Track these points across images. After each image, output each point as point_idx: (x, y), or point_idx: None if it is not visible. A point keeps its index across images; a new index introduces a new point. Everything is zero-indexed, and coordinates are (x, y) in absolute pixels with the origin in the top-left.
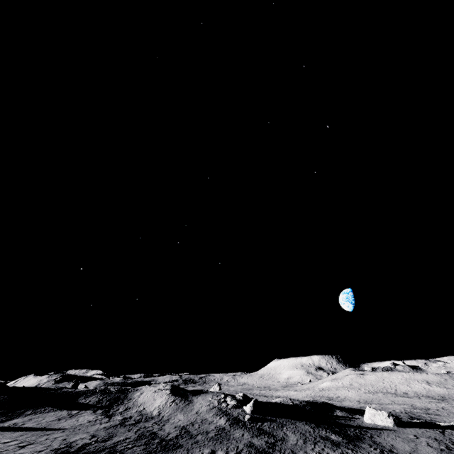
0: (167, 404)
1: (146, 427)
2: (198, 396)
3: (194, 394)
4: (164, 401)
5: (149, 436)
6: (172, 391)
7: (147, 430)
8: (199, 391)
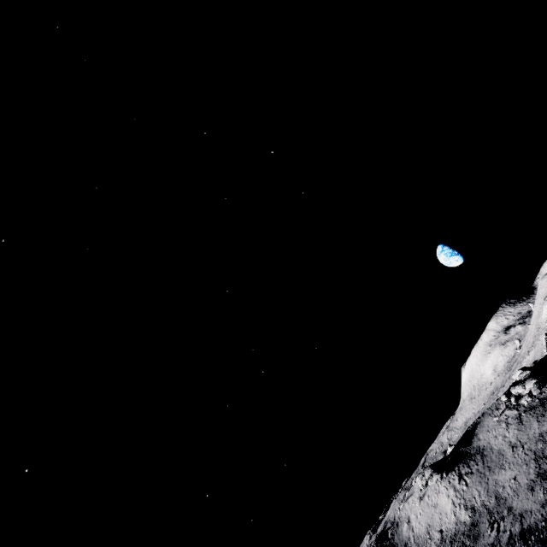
0: (460, 489)
1: (494, 543)
2: (477, 438)
3: (468, 442)
4: (448, 492)
5: (531, 546)
6: (440, 472)
7: (507, 545)
8: (467, 435)
